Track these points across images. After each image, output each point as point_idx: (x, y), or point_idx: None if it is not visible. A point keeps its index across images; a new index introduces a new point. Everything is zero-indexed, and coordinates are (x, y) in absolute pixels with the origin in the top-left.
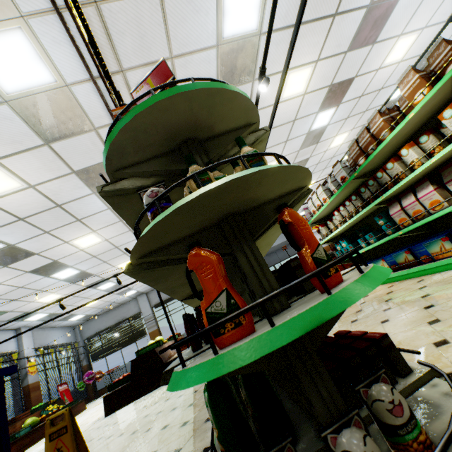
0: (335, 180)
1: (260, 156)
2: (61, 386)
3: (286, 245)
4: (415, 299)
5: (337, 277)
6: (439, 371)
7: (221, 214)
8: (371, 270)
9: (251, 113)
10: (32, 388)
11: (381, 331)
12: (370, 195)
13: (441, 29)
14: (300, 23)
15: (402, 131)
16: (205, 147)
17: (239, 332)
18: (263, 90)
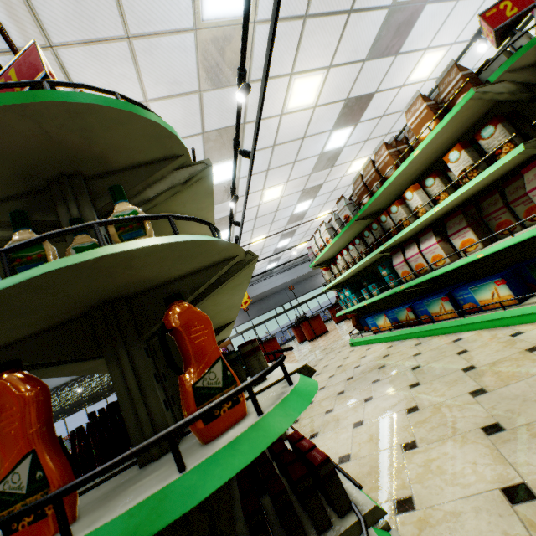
0: (340, 218)
1: (140, 220)
2: None
3: (297, 282)
4: (405, 371)
5: (232, 414)
6: (364, 535)
7: (83, 304)
8: (273, 411)
9: (168, 142)
10: None
11: (359, 415)
12: (374, 240)
13: (464, 49)
14: (277, 16)
15: (407, 169)
16: (95, 188)
17: (41, 530)
18: (241, 99)
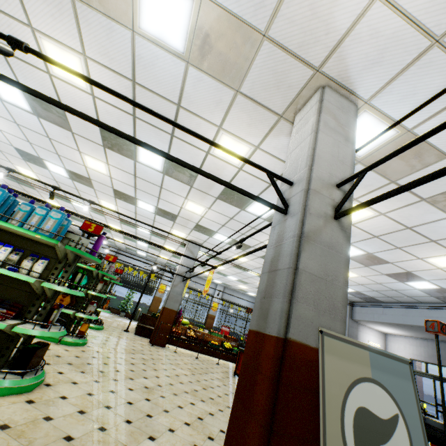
0: None
1: None
2: (224, 327)
3: None
4: None
5: None
6: None
7: None
8: None
9: None
10: (209, 316)
11: None
12: None
13: None
14: None
15: None
16: None
17: None
18: None
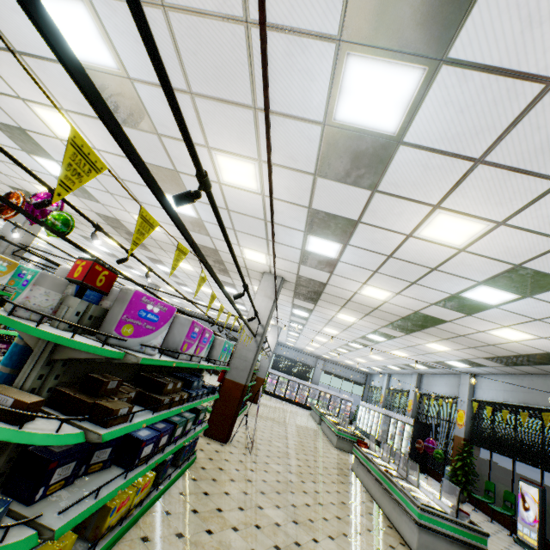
0: None
1: None
2: None
3: None
4: None
5: None
6: None
7: None
8: None
9: None
10: None
11: None
12: None
13: None
14: None
15: None
16: None
17: None
18: None
